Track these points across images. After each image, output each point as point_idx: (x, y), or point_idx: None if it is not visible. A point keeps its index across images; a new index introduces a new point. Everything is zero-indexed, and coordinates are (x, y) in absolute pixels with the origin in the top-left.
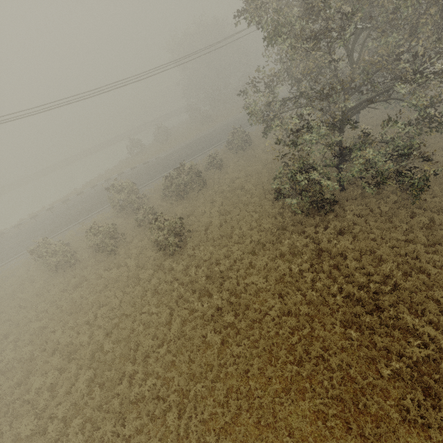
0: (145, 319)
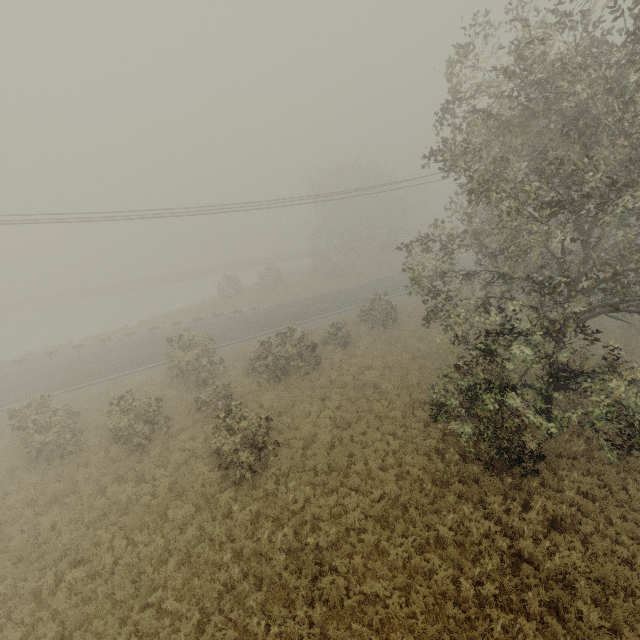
0: (145, 625)
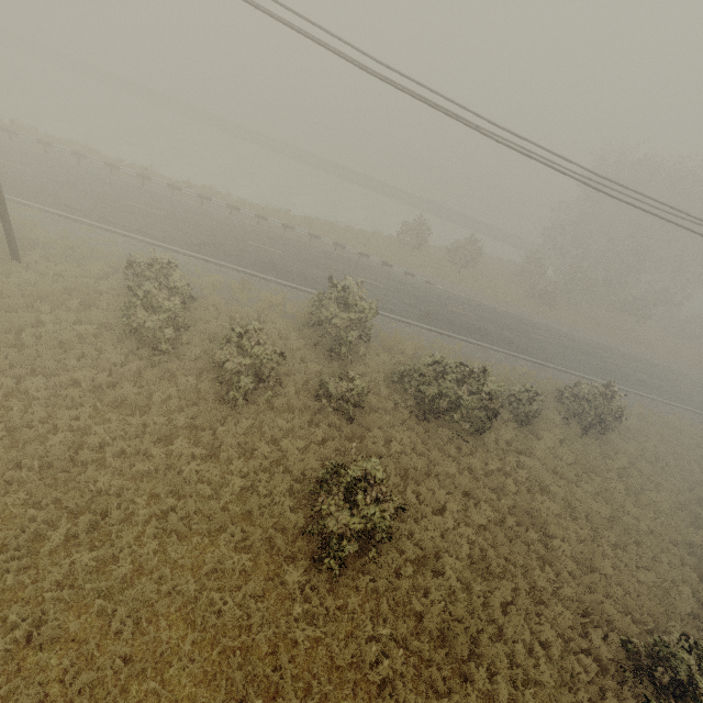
0: None
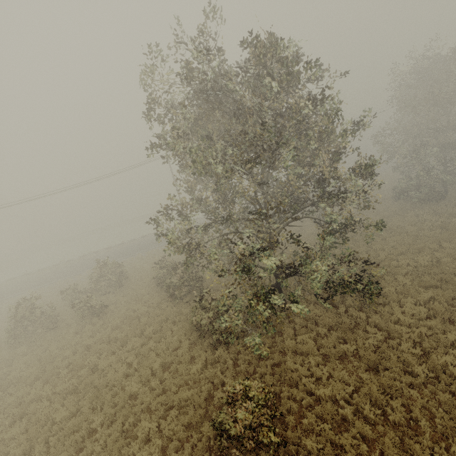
0: None
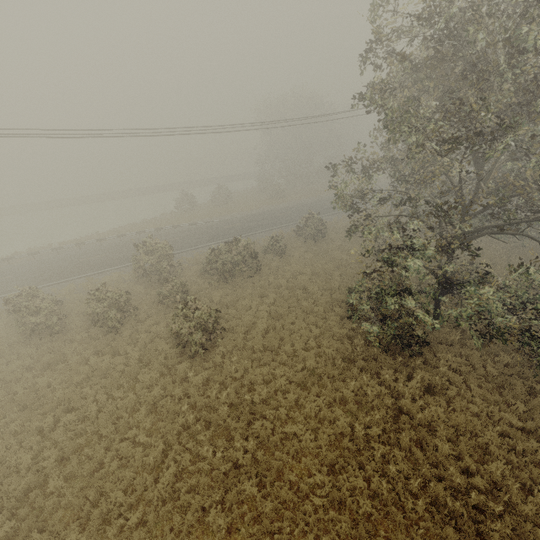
0: (124, 451)
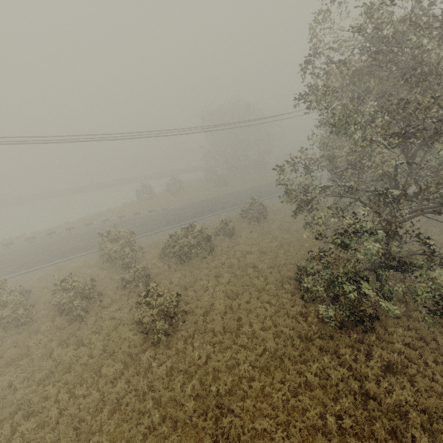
0: None
